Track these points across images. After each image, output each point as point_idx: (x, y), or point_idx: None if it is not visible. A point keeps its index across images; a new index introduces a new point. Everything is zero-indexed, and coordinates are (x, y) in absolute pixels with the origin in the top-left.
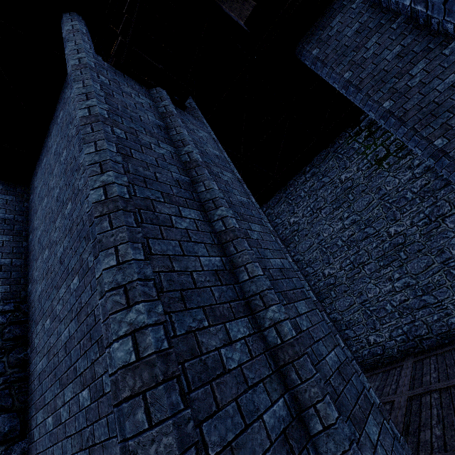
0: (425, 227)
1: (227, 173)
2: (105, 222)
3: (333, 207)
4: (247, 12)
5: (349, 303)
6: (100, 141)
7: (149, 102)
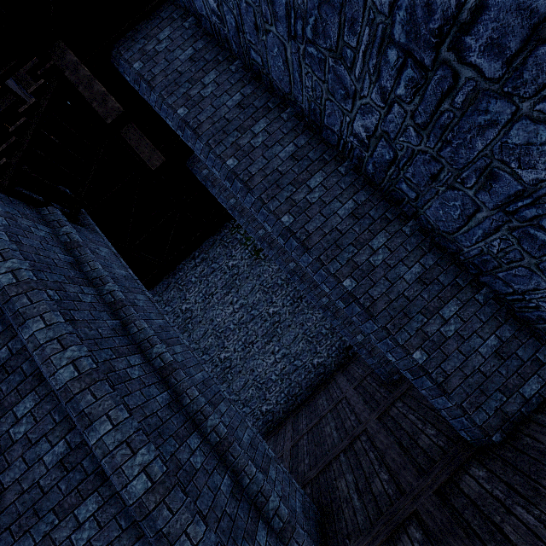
0: (291, 307)
1: (140, 295)
2: (88, 396)
3: (223, 293)
4: (157, 162)
5: (244, 381)
6: (47, 313)
7: (48, 230)
